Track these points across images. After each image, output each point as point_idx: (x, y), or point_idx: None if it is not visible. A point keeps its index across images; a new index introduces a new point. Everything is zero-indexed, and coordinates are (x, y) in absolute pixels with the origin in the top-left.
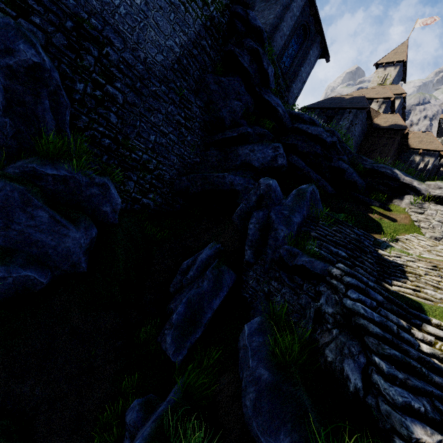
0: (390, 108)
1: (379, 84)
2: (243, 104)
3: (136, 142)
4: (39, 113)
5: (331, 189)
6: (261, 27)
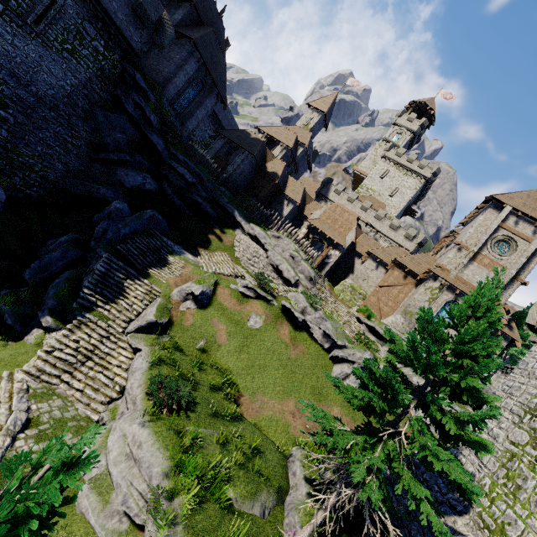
0: (291, 154)
1: (304, 125)
2: (128, 136)
3: (24, 150)
4: None
5: (189, 213)
6: (145, 87)
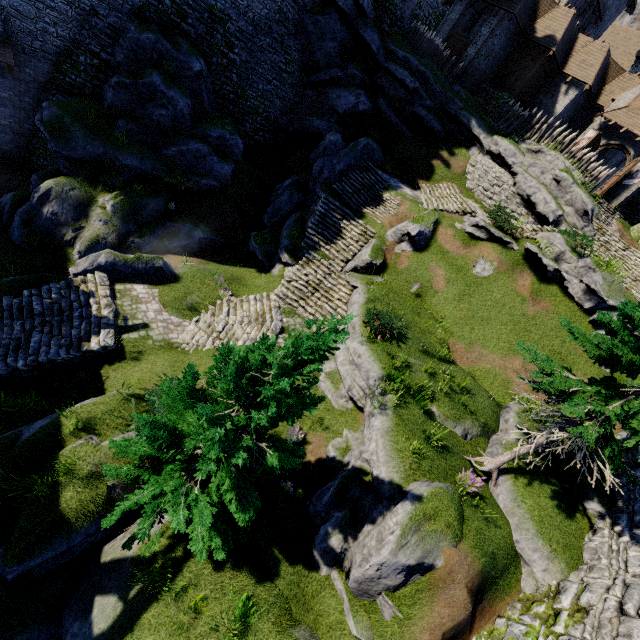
0: None
1: None
2: (339, 42)
3: (250, 92)
4: (201, 93)
5: (409, 134)
6: None
